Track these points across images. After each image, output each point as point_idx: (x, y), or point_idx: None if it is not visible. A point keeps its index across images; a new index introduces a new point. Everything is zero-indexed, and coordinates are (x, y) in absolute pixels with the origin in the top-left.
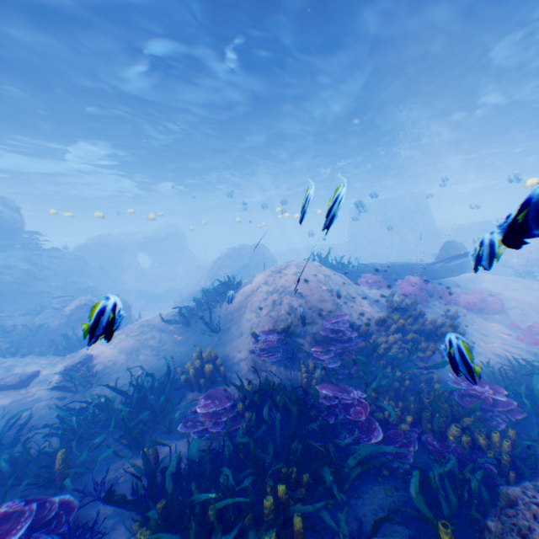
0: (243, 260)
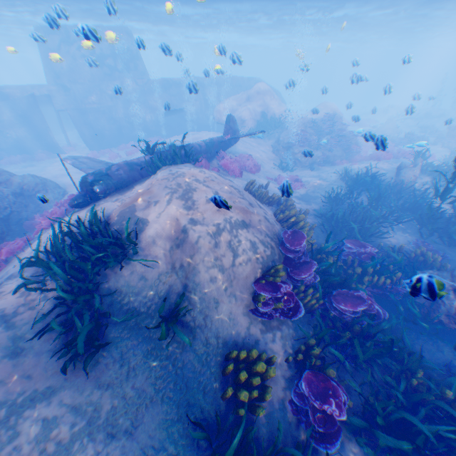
0: None
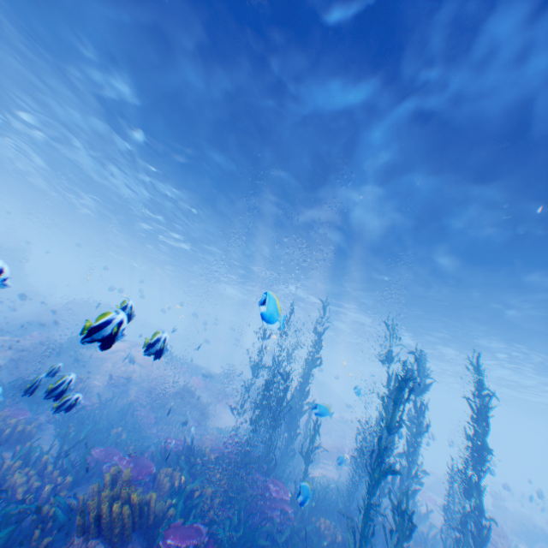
0: (92, 314)
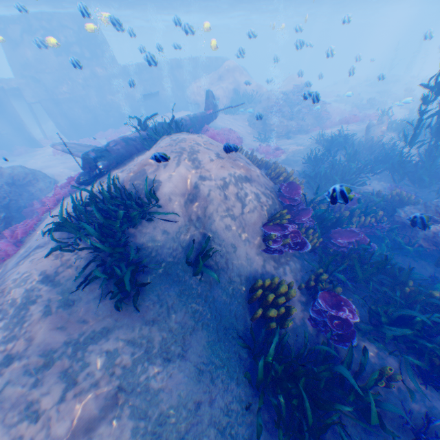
0: None
